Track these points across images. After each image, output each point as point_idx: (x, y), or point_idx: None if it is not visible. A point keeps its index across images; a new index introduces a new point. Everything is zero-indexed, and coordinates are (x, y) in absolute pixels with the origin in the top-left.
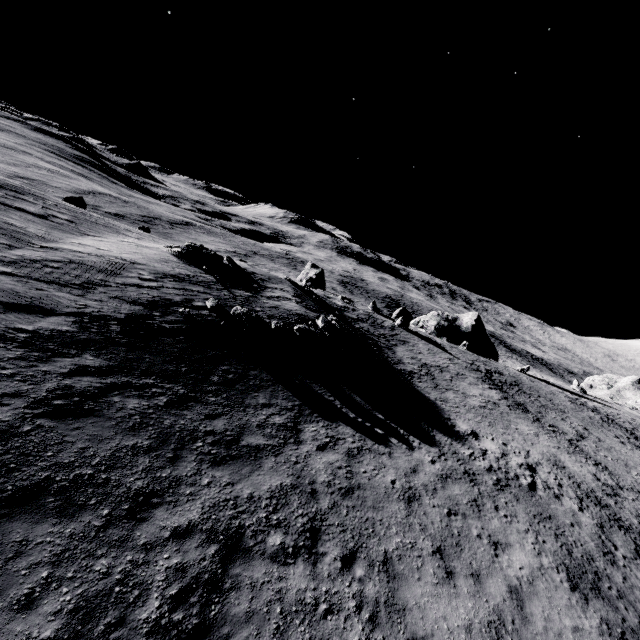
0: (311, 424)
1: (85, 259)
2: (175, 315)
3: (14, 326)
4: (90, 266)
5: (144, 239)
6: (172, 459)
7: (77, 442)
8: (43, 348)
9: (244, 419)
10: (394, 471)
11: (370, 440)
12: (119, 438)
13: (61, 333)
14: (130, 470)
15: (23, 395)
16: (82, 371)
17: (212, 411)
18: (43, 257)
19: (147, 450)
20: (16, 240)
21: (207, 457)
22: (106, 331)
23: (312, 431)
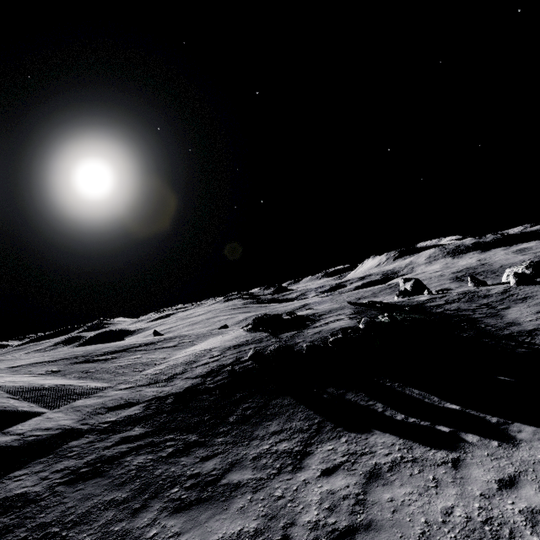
0: (328, 442)
1: (179, 360)
2: (222, 374)
3: (105, 420)
4: (180, 363)
5: (238, 330)
6: (136, 510)
7: (69, 502)
8: (110, 431)
9: (241, 453)
10: (456, 491)
11: (421, 446)
12: (104, 494)
13: (130, 416)
14: (90, 525)
15: (66, 469)
16: (122, 441)
17: (211, 452)
18: (154, 370)
19: (120, 503)
20: (147, 366)
21: (173, 503)
22: (161, 405)
23: (325, 451)
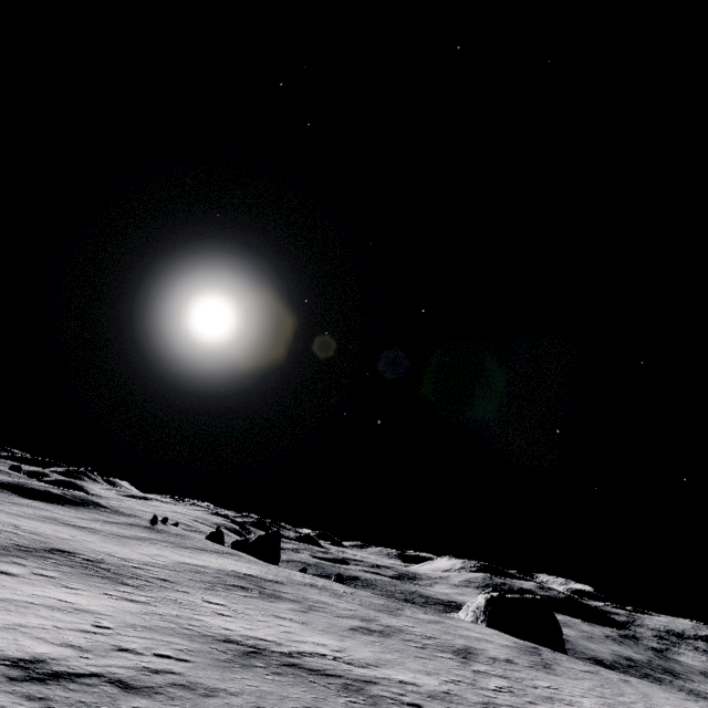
0: None
1: None
2: None
3: None
4: None
5: None
6: None
7: None
8: None
9: None
10: None
11: None
12: None
13: None
14: None
15: None
16: None
17: None
18: None
19: None
20: None
21: None
22: None
23: None
